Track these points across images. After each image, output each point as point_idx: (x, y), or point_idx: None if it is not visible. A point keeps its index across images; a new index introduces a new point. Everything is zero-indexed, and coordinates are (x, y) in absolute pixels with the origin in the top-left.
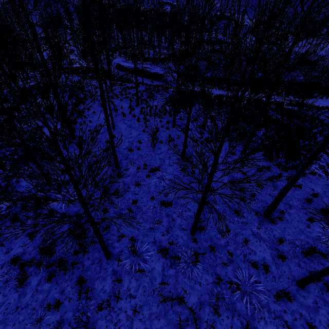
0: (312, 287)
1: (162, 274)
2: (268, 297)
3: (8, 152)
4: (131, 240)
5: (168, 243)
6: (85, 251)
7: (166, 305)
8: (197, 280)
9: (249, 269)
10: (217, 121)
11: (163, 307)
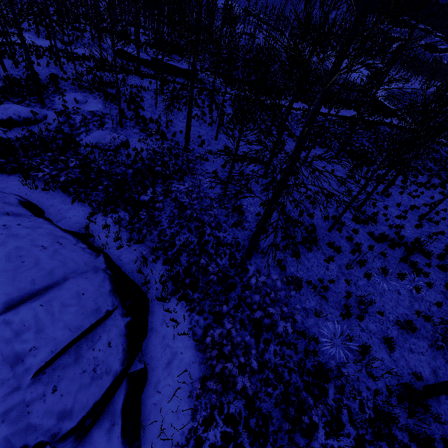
0: (423, 221)
1: (365, 232)
2: (413, 229)
3: (158, 167)
4: (335, 218)
5: (352, 216)
6: (313, 231)
7: (379, 243)
8: (382, 230)
9: (397, 220)
10: (295, 130)
11: (378, 244)
